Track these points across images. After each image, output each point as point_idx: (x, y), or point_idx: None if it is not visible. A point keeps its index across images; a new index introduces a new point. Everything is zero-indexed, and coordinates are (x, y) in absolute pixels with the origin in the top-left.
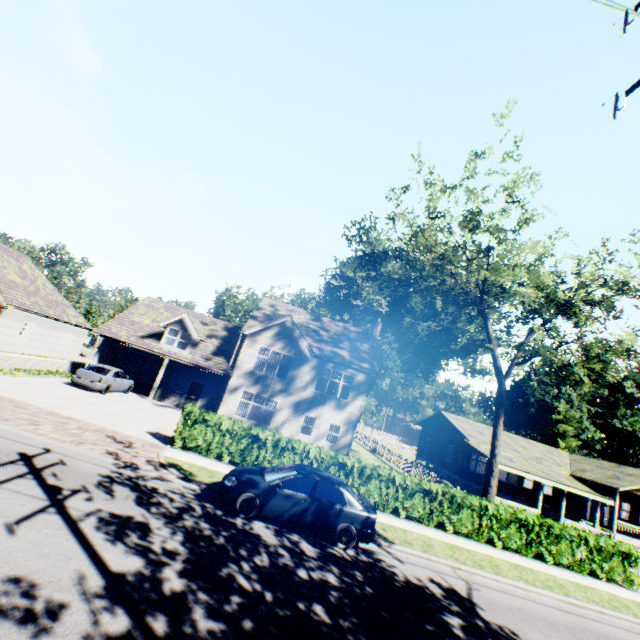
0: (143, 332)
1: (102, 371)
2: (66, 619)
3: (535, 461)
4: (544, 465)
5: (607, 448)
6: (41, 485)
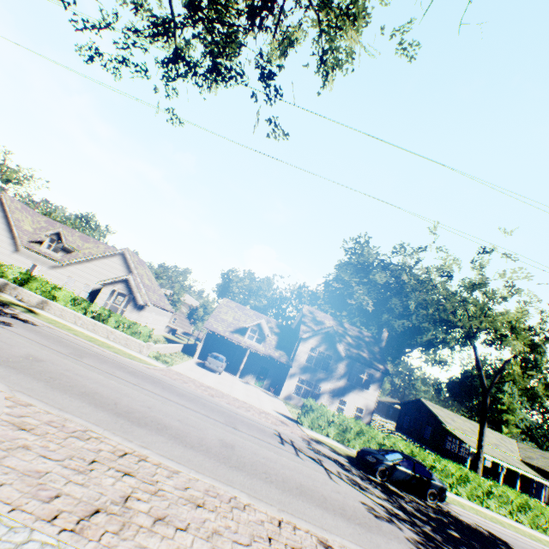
0: (231, 328)
1: (220, 359)
2: (395, 522)
3: (495, 447)
4: (501, 451)
5: (540, 436)
6: (307, 456)
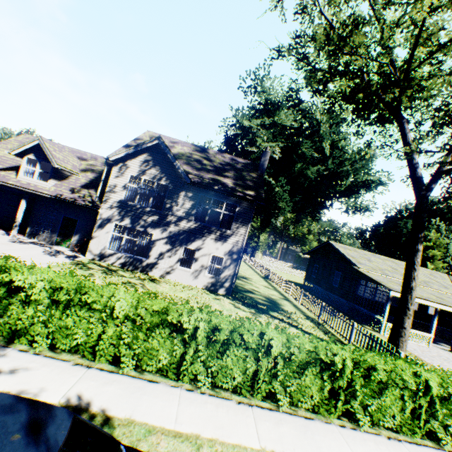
0: (2, 165)
1: None
2: None
3: (424, 285)
4: (433, 289)
5: None
6: None
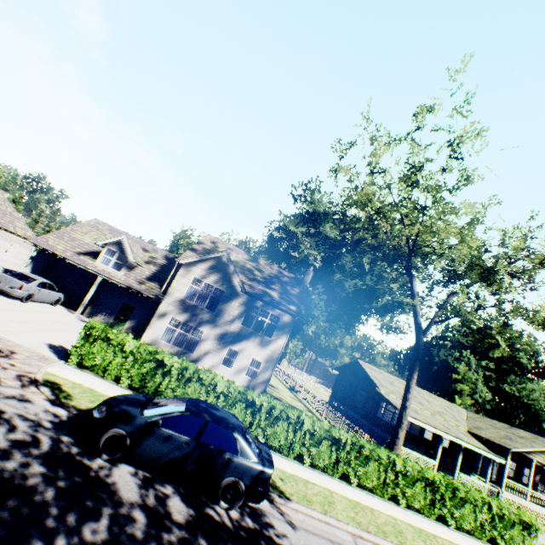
0: (81, 249)
1: (26, 279)
2: None
3: (437, 415)
4: (445, 419)
5: (495, 408)
6: None
